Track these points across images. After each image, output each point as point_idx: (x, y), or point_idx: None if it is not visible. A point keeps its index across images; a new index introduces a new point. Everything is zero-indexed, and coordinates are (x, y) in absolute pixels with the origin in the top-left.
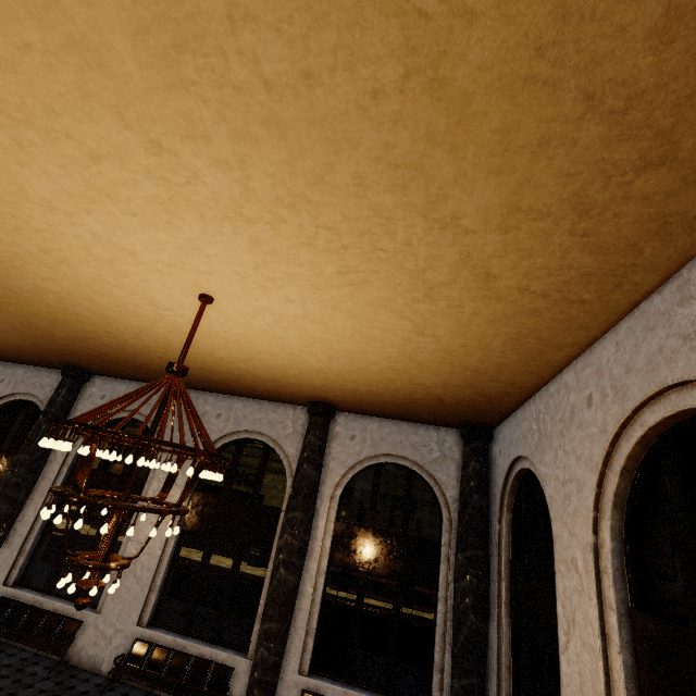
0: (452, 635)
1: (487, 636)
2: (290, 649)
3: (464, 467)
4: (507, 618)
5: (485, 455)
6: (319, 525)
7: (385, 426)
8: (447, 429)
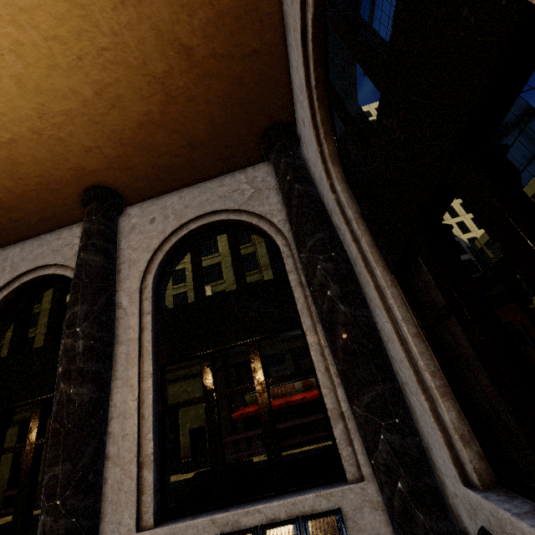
0: (331, 352)
1: (376, 327)
2: (119, 501)
3: (276, 172)
4: (386, 276)
5: (294, 149)
6: (130, 324)
7: (186, 195)
8: (254, 166)
